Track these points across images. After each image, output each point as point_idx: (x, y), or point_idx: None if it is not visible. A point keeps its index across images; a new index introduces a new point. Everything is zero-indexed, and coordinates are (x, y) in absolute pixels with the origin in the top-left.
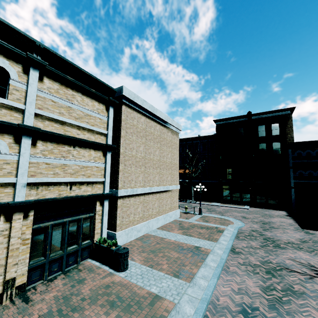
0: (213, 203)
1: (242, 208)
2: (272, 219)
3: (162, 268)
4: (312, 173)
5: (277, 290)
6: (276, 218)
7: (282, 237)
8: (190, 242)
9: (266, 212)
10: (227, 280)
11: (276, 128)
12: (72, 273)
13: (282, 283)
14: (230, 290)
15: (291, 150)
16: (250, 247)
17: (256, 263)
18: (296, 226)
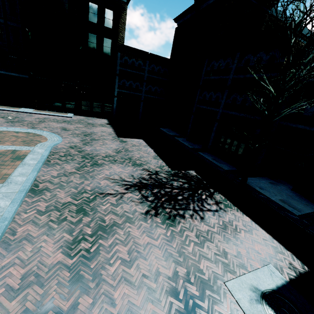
0: (23, 109)
1: (65, 117)
2: (94, 129)
3: None
4: (132, 84)
5: (86, 239)
6: (98, 127)
7: (101, 150)
8: None
9: (90, 121)
10: (3, 268)
11: (110, 18)
12: None
13: (94, 221)
14: (2, 296)
15: (121, 55)
16: (62, 175)
17: (66, 200)
18: (114, 135)
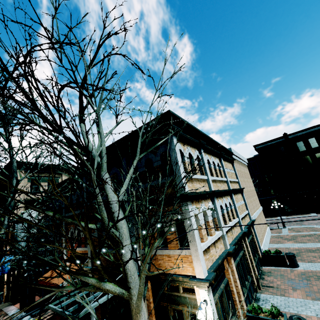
0: (279, 217)
1: (311, 216)
2: None
3: (318, 261)
4: None
5: None
6: None
7: None
8: (311, 246)
9: None
10: None
11: (314, 142)
12: (266, 274)
13: None
14: None
15: None
16: None
17: None
18: None
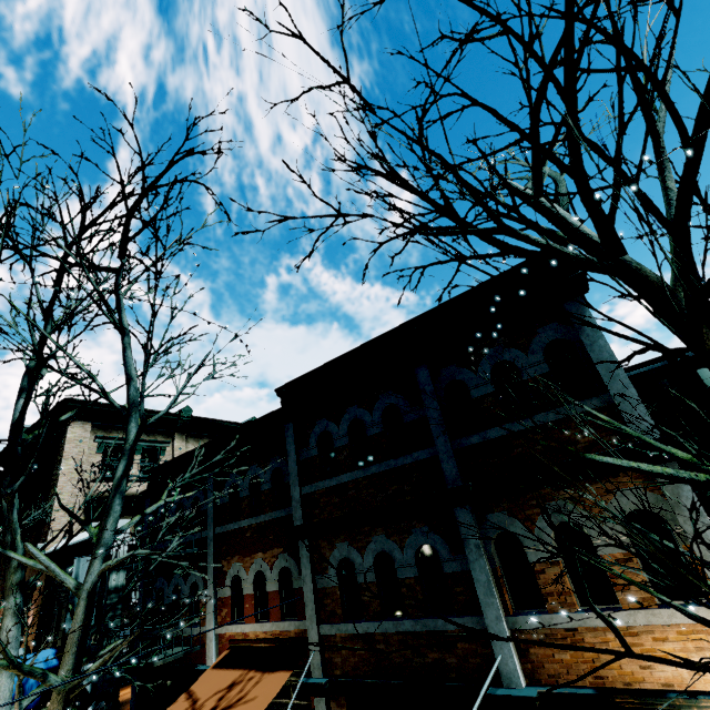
0: None
1: None
2: None
3: None
4: None
5: None
6: None
7: None
8: None
9: None
10: None
11: None
12: None
13: None
14: None
15: None
16: None
17: None
18: None
